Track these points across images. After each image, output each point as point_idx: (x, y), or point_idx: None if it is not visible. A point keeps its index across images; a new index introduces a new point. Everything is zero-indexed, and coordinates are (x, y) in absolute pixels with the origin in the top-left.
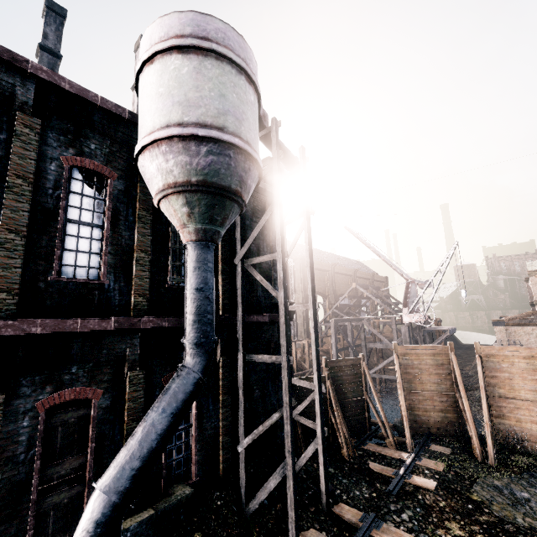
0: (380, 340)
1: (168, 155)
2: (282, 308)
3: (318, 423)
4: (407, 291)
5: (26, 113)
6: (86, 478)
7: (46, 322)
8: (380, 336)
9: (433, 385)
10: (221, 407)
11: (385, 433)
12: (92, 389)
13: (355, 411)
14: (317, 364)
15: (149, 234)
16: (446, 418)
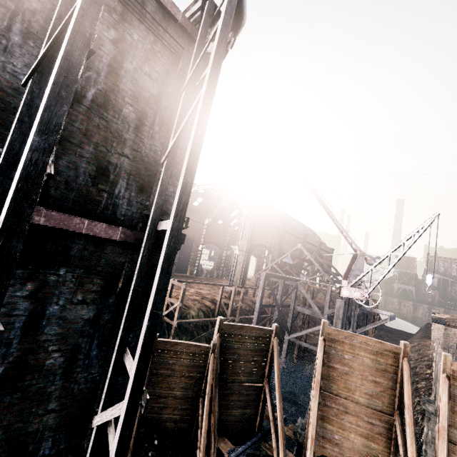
0: (310, 305)
1: None
2: (16, 176)
3: None
4: (352, 263)
5: None
6: None
7: None
8: (311, 302)
9: (364, 396)
10: None
11: (276, 451)
12: None
13: (244, 401)
14: (144, 346)
15: None
16: (371, 449)
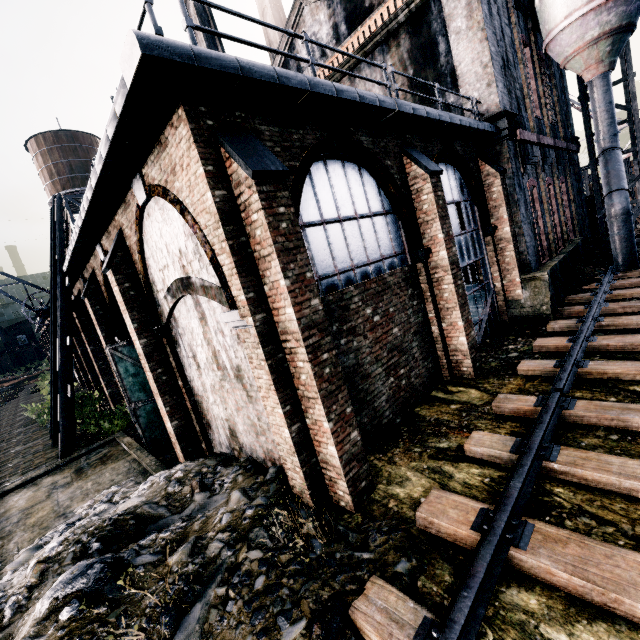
0: None
1: (611, 10)
2: (636, 113)
3: (639, 195)
4: None
5: (514, 7)
6: (556, 223)
7: (545, 138)
8: None
9: None
10: (573, 203)
11: None
12: (551, 180)
13: None
14: (637, 158)
15: (543, 86)
16: None
